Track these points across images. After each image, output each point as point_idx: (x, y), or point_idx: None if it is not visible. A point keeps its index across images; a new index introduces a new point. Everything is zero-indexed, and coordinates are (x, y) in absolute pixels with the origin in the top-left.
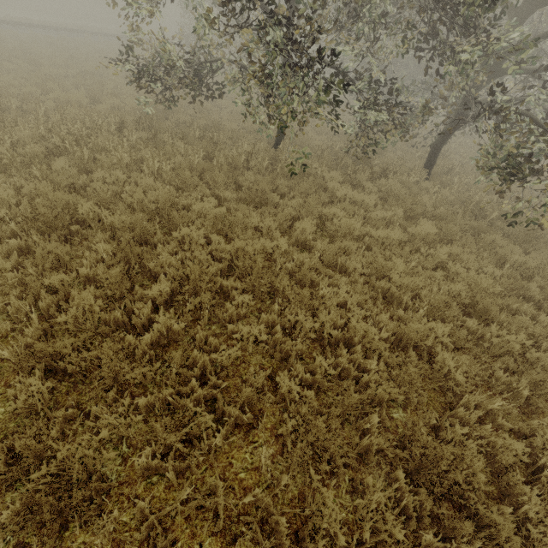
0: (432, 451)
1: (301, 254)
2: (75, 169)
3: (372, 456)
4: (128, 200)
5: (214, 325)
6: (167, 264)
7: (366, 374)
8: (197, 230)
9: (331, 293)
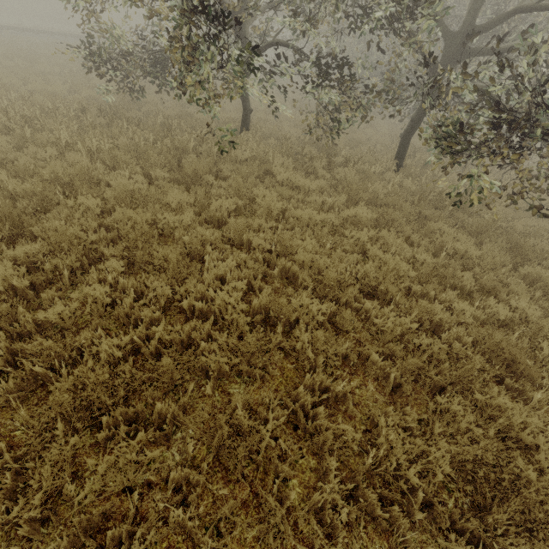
0: (216, 421)
1: (202, 228)
2: (11, 146)
3: (169, 426)
4: (41, 171)
5: (78, 290)
6: (52, 229)
7: (204, 343)
8: (94, 200)
9: (216, 266)
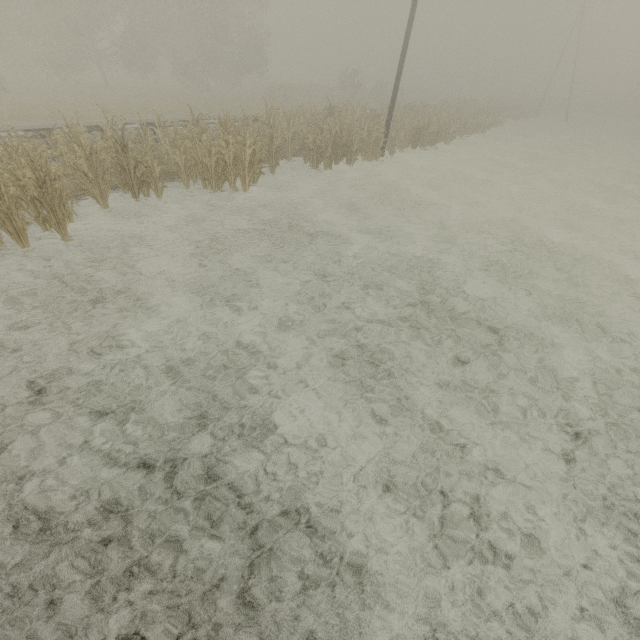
0: None
1: None
2: None
3: None
4: None
5: None
6: None
7: None
8: None
9: None
